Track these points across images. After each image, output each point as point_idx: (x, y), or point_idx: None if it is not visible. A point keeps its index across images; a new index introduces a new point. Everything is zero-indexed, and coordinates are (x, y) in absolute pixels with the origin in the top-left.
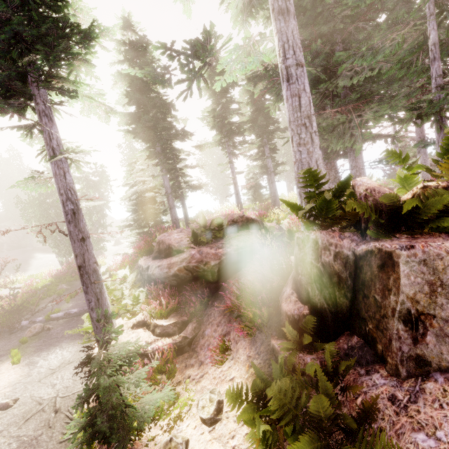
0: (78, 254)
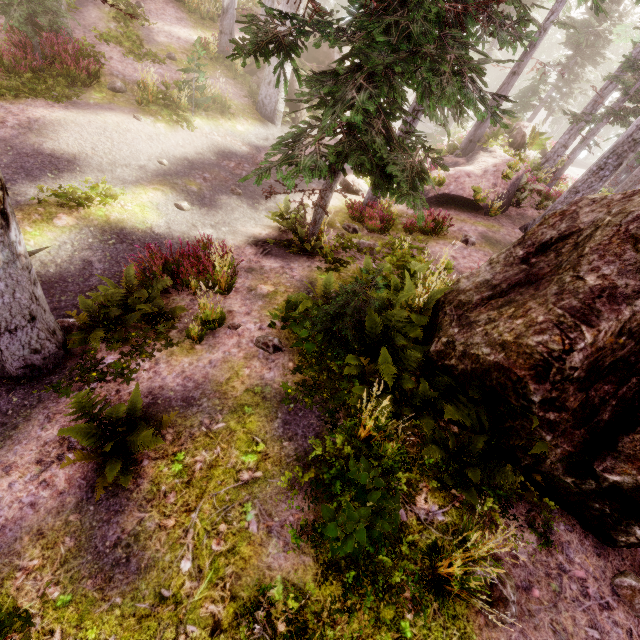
0: None
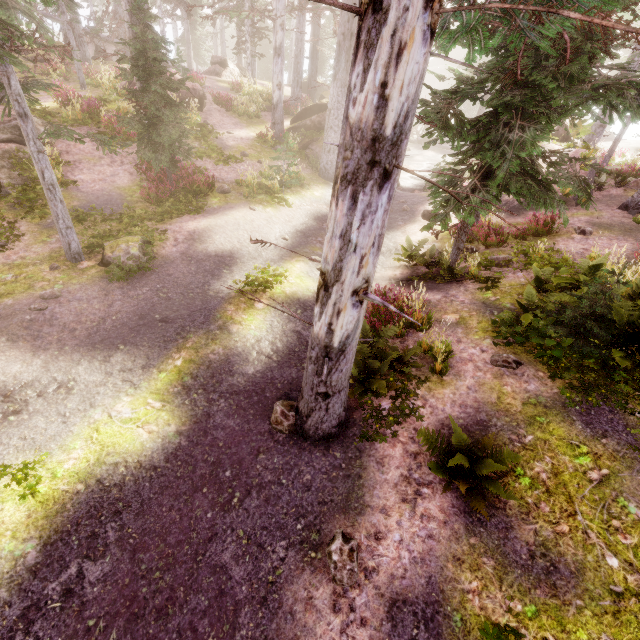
0: (479, 112)
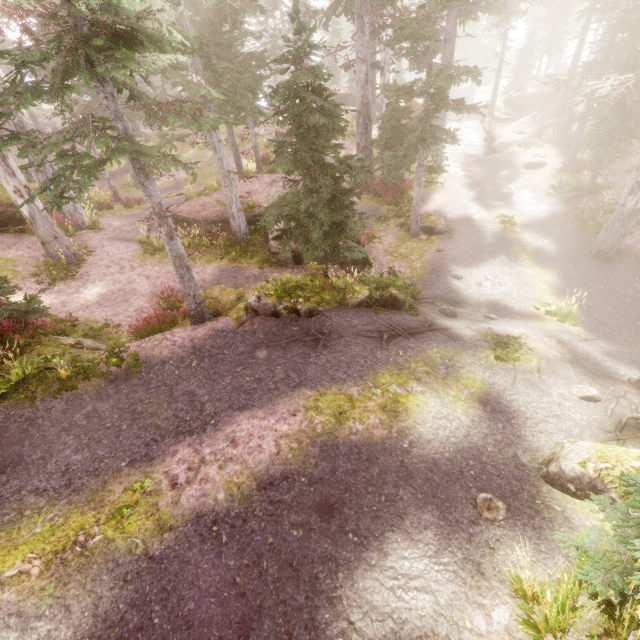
0: (495, 83)
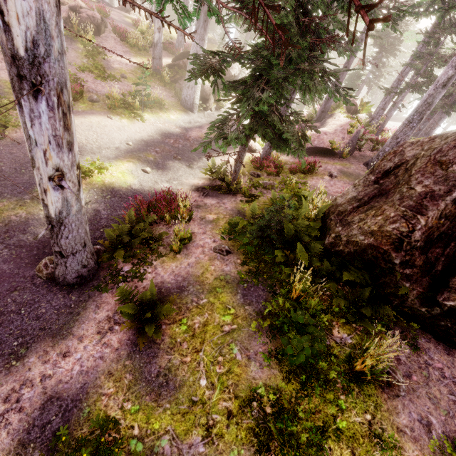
0: None
